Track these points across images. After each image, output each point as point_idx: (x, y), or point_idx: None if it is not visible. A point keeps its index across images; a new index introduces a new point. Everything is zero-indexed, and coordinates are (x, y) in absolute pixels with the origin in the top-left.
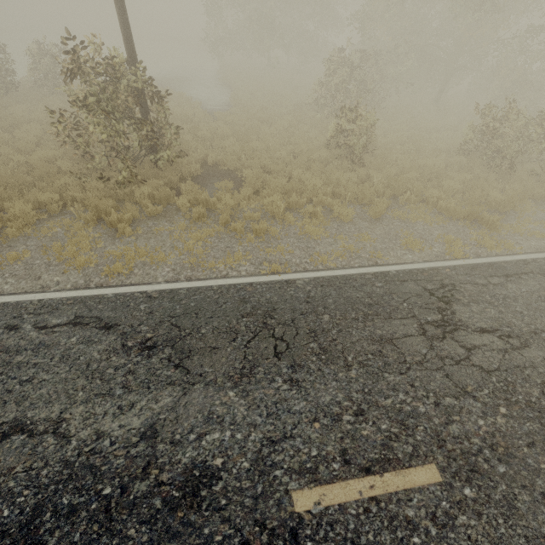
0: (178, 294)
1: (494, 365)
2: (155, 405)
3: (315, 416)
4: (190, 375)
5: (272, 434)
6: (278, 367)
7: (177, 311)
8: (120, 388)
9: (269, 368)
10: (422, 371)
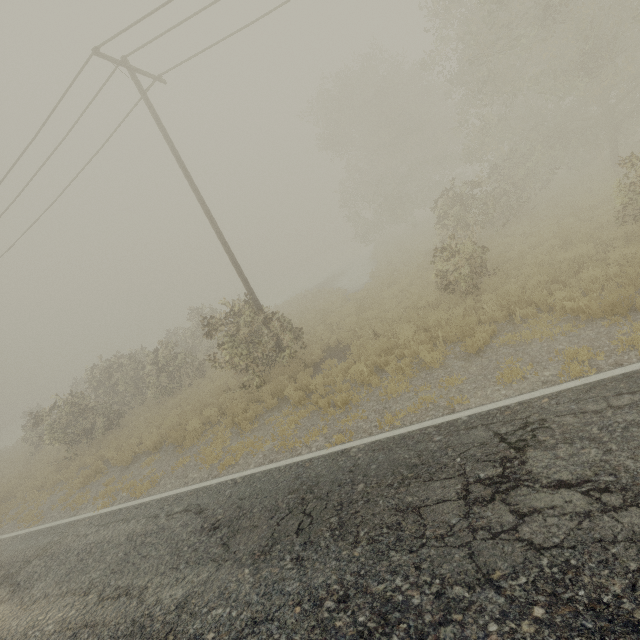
0: (254, 477)
1: (554, 539)
2: (196, 579)
3: (300, 599)
4: (228, 552)
5: (258, 615)
6: (293, 544)
7: (246, 493)
8: (184, 563)
9: (285, 545)
10: (439, 548)
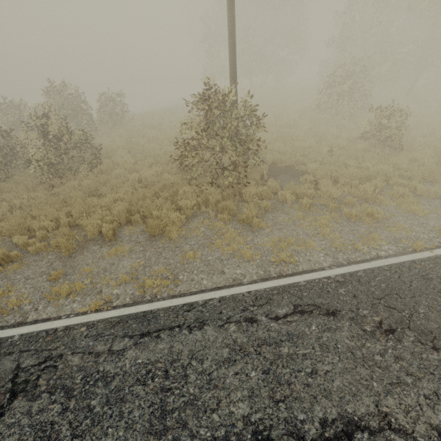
0: (360, 276)
1: None
2: None
3: None
4: None
5: None
6: None
7: (376, 293)
8: (406, 376)
9: None
10: None
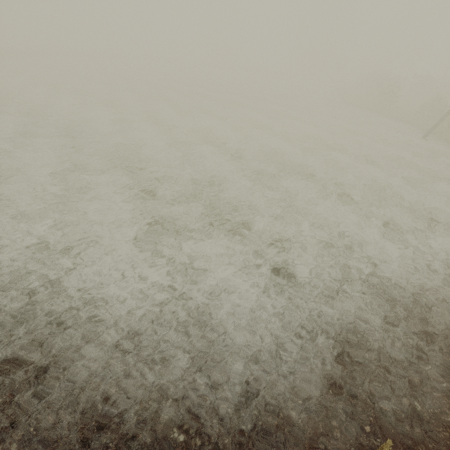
0: None
1: None
2: None
3: None
4: None
5: None
6: None
7: None
8: None
9: None
10: None
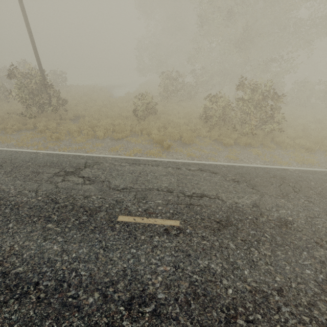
0: None
1: (64, 186)
2: None
3: None
4: None
5: None
6: None
7: None
8: None
9: None
10: (33, 182)
